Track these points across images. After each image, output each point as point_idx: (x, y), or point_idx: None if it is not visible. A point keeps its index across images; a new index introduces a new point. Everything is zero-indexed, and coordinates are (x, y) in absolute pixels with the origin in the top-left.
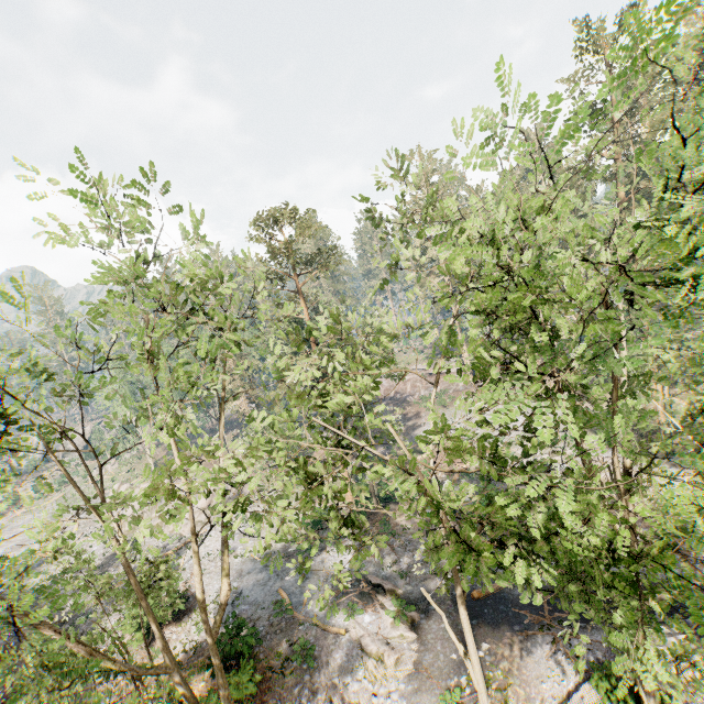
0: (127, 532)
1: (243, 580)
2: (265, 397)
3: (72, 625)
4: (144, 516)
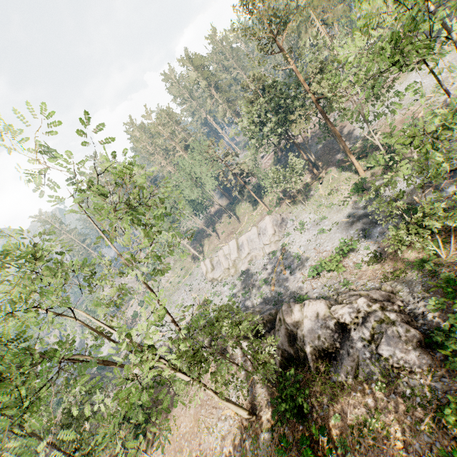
0: (234, 274)
1: (354, 228)
2: (248, 172)
3: (274, 302)
4: (236, 262)
